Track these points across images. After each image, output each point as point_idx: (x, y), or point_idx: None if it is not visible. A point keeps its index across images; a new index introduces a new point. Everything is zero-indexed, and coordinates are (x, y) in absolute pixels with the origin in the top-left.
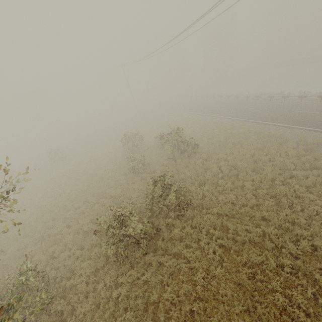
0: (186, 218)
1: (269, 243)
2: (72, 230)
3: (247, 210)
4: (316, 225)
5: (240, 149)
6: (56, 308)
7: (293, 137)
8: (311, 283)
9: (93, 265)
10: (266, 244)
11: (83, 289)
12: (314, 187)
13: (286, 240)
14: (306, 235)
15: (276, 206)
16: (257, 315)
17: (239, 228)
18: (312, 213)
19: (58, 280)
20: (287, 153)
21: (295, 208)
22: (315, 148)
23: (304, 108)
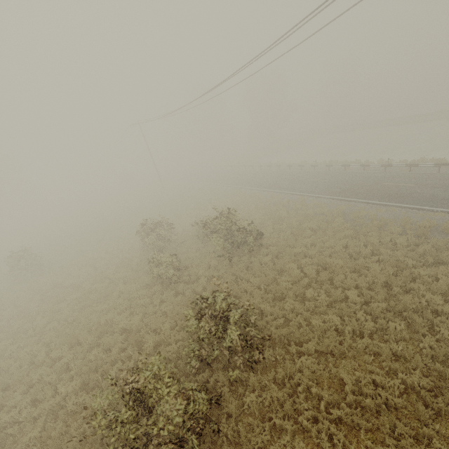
0: (263, 364)
1: (424, 409)
2: (43, 412)
3: (366, 342)
4: None
5: (325, 237)
6: None
7: (392, 218)
8: None
9: None
10: (419, 412)
11: None
12: None
13: None
14: None
15: (407, 329)
16: None
17: (363, 381)
18: None
19: None
20: (392, 242)
21: (440, 332)
22: (429, 233)
23: (393, 180)
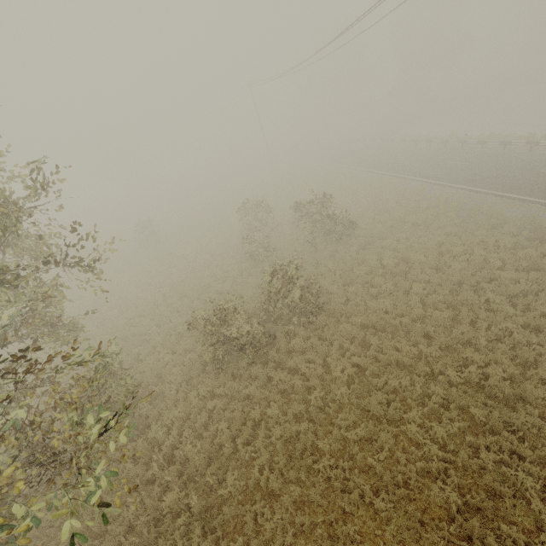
0: (316, 327)
1: (422, 366)
2: (163, 331)
3: (404, 321)
4: (501, 349)
5: (423, 233)
6: (141, 412)
7: (519, 217)
8: (467, 419)
9: (186, 372)
10: (419, 368)
11: (173, 396)
12: (519, 298)
13: (448, 365)
14: (479, 360)
15: (453, 320)
16: (379, 444)
17: (386, 345)
18: (504, 333)
19: (143, 385)
20: (498, 243)
21: (478, 324)
22: None
23: None
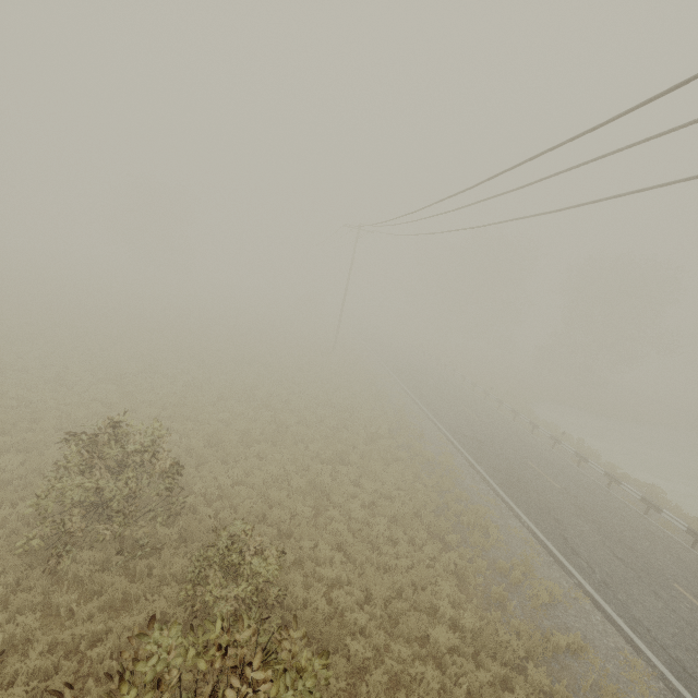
0: None
1: None
2: None
3: None
4: None
5: None
6: None
7: None
8: None
9: None
10: None
11: None
12: None
13: None
14: None
15: None
16: None
17: None
18: None
19: None
20: None
21: None
22: None
23: None
